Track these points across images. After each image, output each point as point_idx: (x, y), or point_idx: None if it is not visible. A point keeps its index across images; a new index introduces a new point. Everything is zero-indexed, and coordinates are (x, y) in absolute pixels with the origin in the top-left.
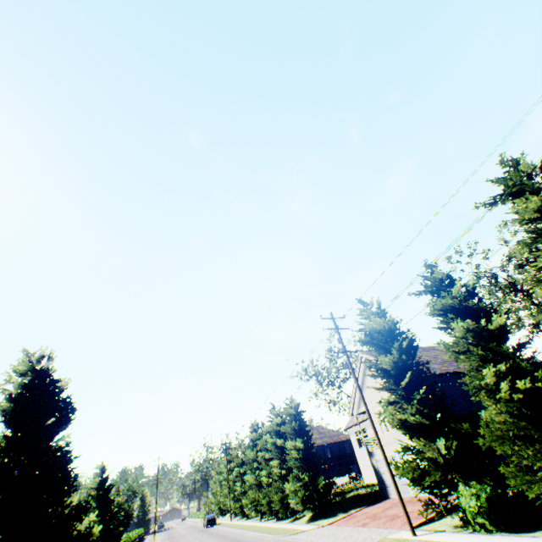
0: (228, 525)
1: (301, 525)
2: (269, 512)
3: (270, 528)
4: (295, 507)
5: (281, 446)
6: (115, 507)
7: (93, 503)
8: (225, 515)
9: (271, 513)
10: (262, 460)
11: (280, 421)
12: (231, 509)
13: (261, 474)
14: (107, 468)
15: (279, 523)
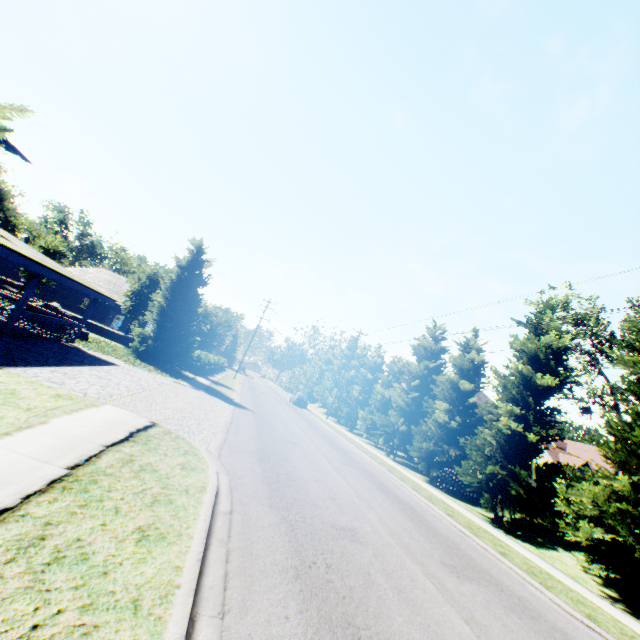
0: (327, 424)
1: (627, 618)
2: (424, 465)
3: (473, 525)
4: (583, 544)
5: (539, 391)
6: (201, 314)
7: (172, 284)
8: (312, 404)
9: (426, 468)
10: (446, 385)
11: (558, 346)
12: (325, 404)
13: (432, 404)
14: (205, 253)
15: (471, 514)
